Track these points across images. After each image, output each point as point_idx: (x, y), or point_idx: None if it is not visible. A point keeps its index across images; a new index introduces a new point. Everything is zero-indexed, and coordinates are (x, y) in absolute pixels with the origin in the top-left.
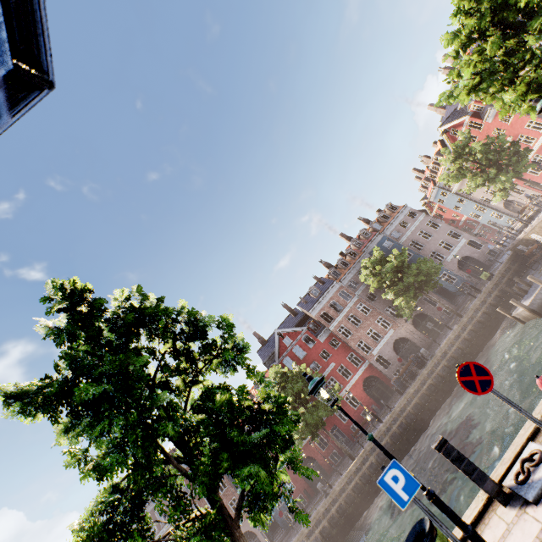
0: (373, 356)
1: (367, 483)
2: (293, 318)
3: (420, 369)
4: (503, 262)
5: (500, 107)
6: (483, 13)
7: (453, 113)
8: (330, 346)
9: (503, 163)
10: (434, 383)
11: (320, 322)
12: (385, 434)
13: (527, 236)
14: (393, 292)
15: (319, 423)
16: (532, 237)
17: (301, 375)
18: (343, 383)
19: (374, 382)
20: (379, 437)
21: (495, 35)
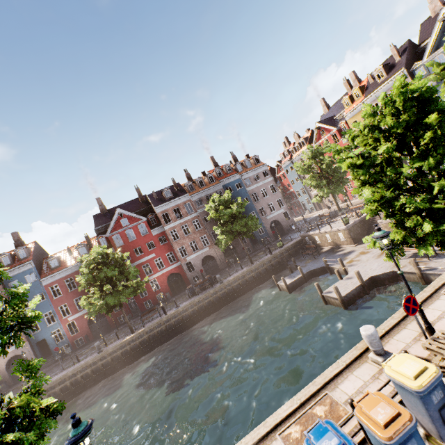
0: (185, 261)
1: (135, 351)
2: (139, 203)
3: (210, 286)
4: (293, 241)
5: (357, 185)
6: (400, 121)
7: (330, 119)
8: (158, 241)
9: (332, 179)
10: (213, 301)
11: (160, 219)
12: (164, 323)
13: (313, 235)
14: (221, 230)
15: (118, 304)
16: (315, 237)
17: (120, 263)
18: (154, 270)
19: (177, 277)
20: (159, 324)
21: (393, 144)
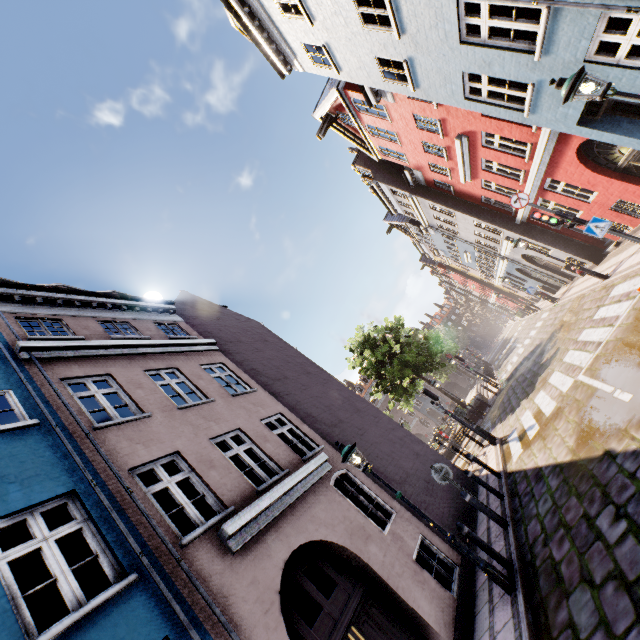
0: None
1: None
2: None
3: None
4: None
5: None
6: None
7: None
8: None
9: (444, 352)
10: None
11: None
12: None
13: None
14: None
15: None
16: None
17: None
18: None
19: None
20: None
21: None
